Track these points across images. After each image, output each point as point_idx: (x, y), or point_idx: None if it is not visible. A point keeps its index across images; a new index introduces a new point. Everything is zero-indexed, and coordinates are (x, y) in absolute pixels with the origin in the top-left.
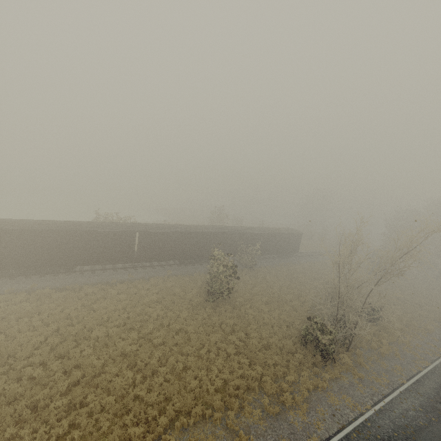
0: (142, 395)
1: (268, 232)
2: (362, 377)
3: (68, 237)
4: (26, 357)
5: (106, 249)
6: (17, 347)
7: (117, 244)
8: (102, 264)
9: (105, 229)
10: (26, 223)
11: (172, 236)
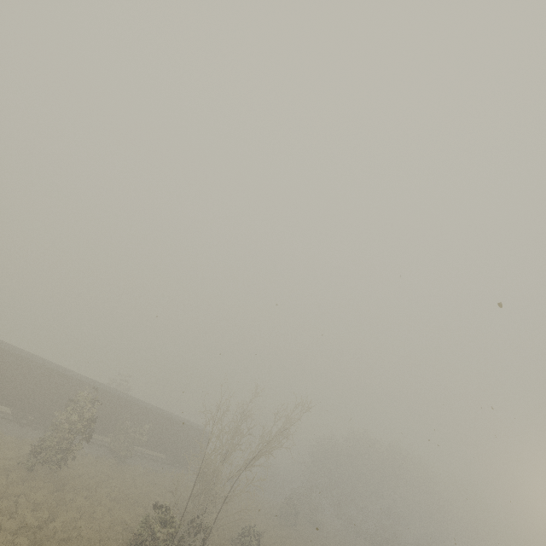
0: None
1: (169, 415)
2: None
3: None
4: None
5: None
6: None
7: None
8: None
9: None
10: None
11: (31, 368)
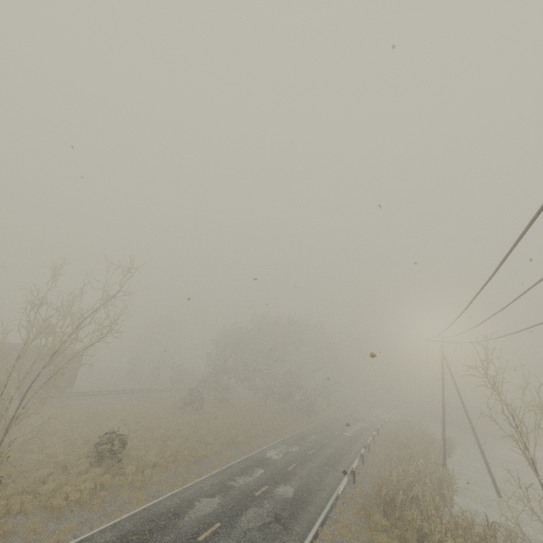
0: None
1: None
2: None
3: None
4: None
5: None
6: None
7: None
8: None
9: None
10: None
11: None
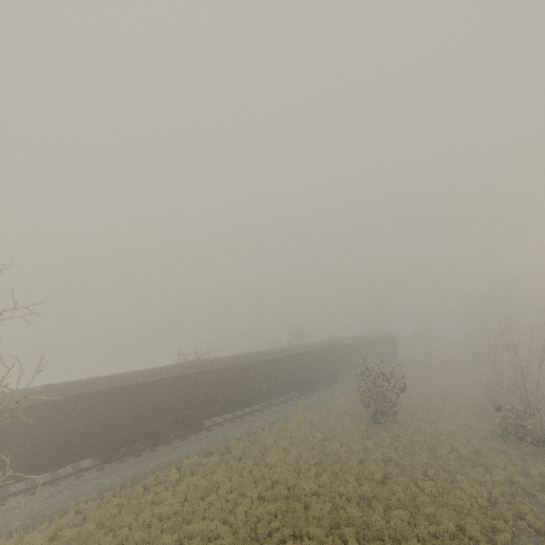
0: (433, 532)
1: (370, 339)
2: None
3: (201, 381)
4: (264, 536)
5: (236, 389)
6: (246, 527)
7: (246, 381)
8: (234, 411)
9: (234, 364)
10: (153, 372)
11: (293, 360)
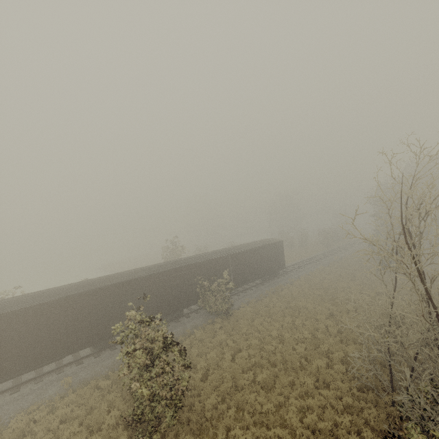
0: None
1: (237, 251)
2: None
3: None
4: None
5: None
6: None
7: None
8: None
9: None
10: None
11: (62, 307)
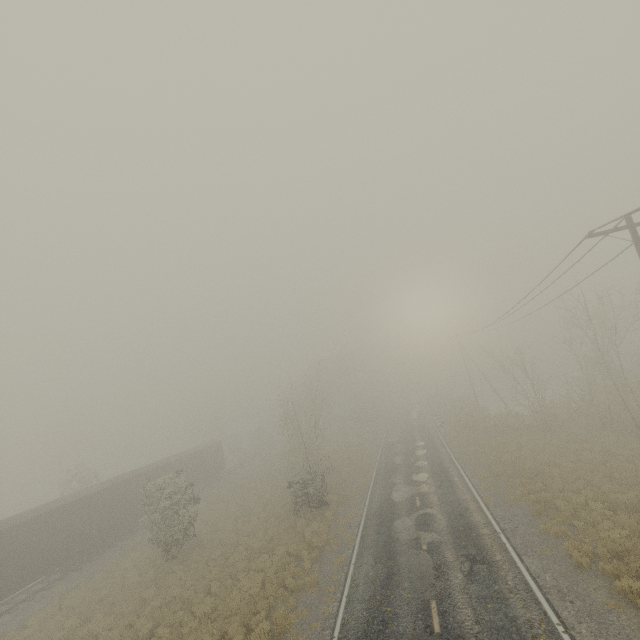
0: None
1: (185, 455)
2: (348, 501)
3: None
4: None
5: None
6: None
7: None
8: None
9: None
10: None
11: (46, 522)
